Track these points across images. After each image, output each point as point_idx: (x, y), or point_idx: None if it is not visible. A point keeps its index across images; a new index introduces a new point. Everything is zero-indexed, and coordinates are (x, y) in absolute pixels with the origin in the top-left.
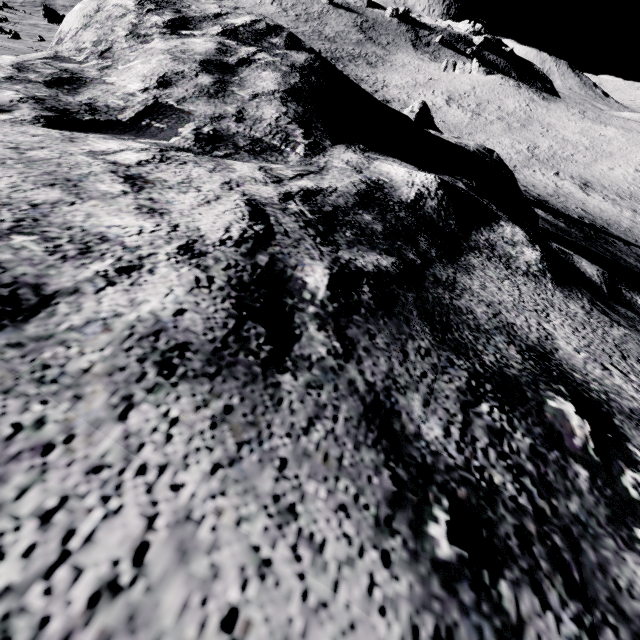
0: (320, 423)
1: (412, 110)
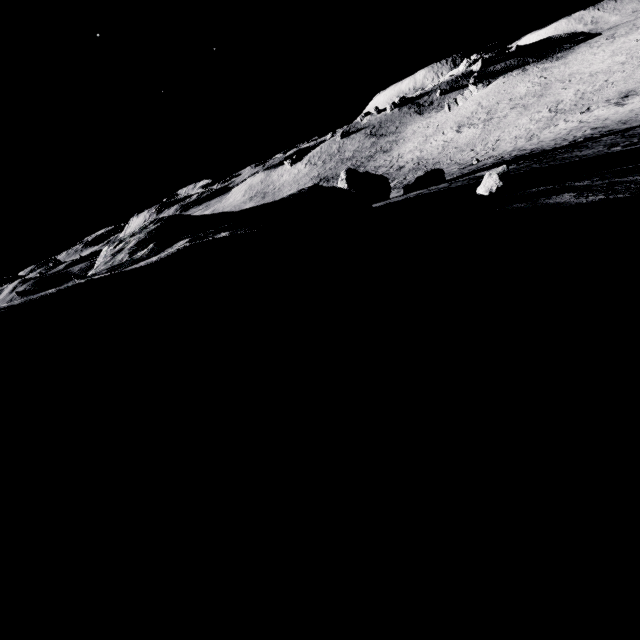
0: None
1: (342, 179)
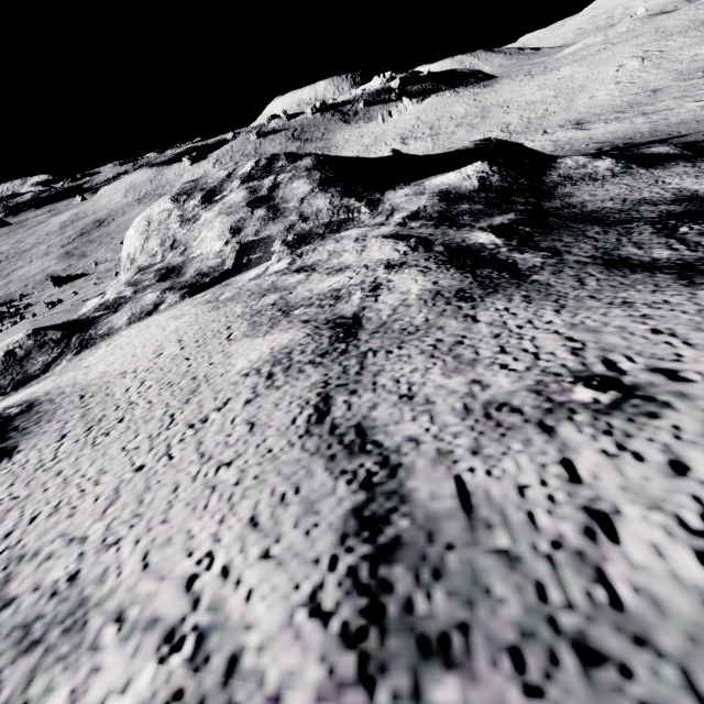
0: (586, 280)
1: None
